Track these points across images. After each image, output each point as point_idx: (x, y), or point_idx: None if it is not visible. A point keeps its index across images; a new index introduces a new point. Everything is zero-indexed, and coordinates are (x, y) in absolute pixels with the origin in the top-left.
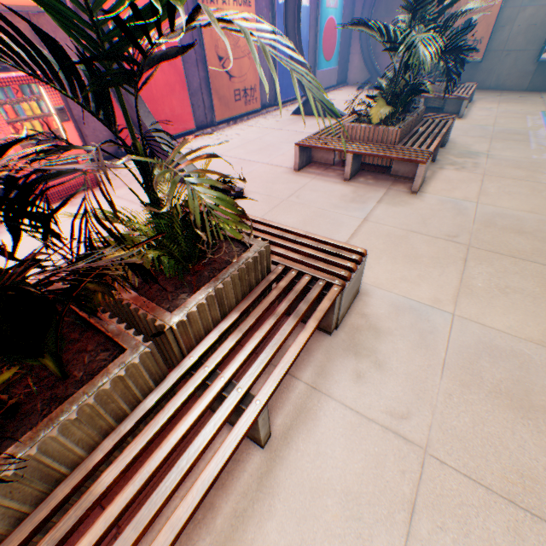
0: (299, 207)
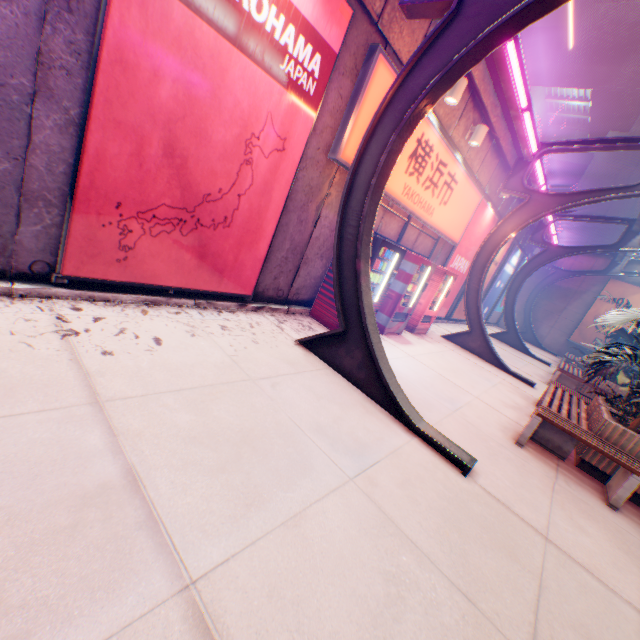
0: None
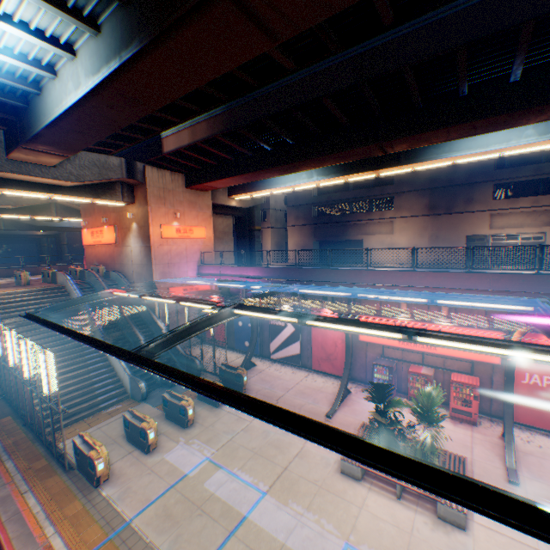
0: None
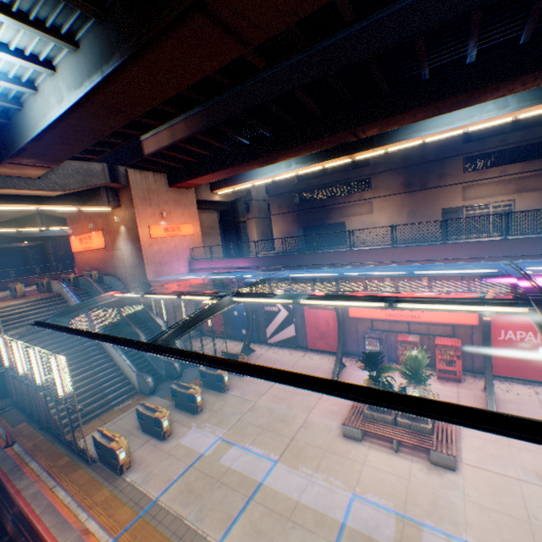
0: (505, 450)
